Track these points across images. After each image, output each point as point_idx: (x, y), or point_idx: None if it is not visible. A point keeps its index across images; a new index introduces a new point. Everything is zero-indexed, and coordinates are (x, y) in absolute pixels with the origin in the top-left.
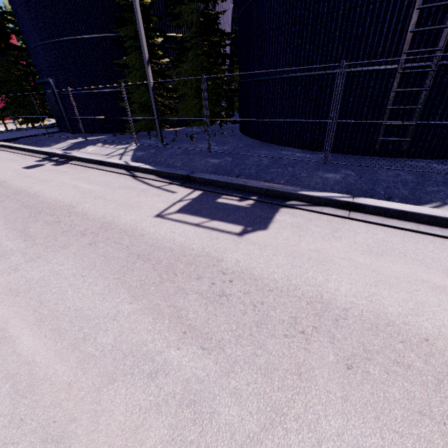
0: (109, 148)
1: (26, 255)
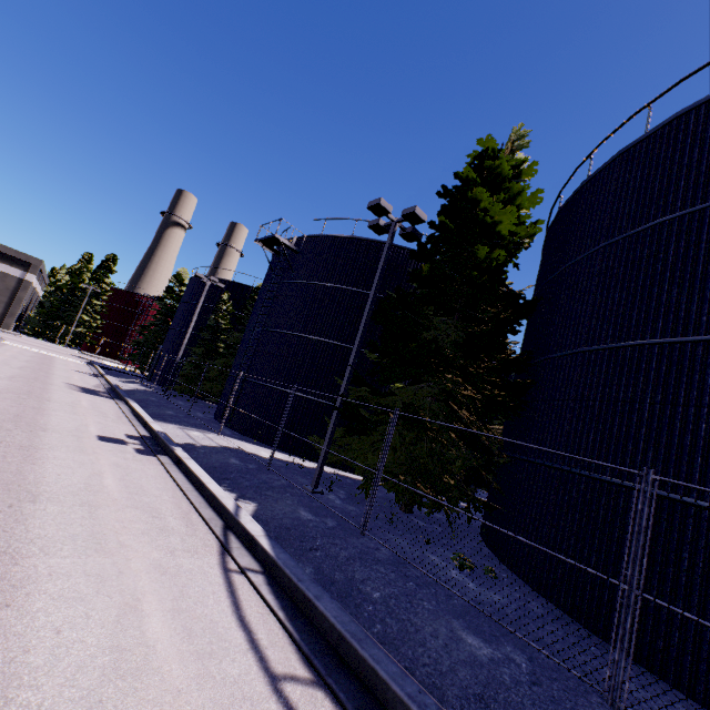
0: (138, 386)
1: (12, 367)
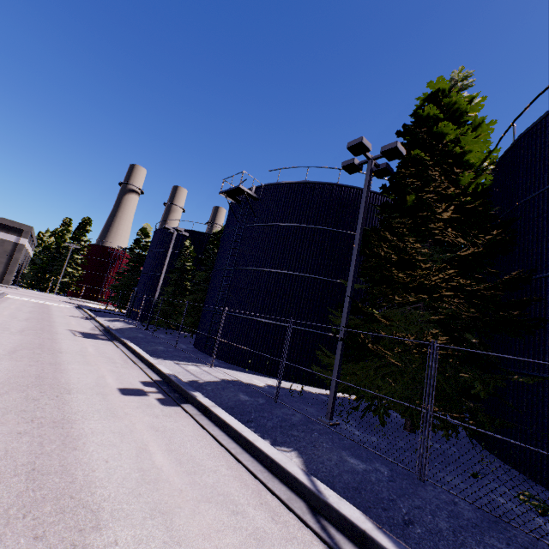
0: (123, 324)
1: (19, 320)
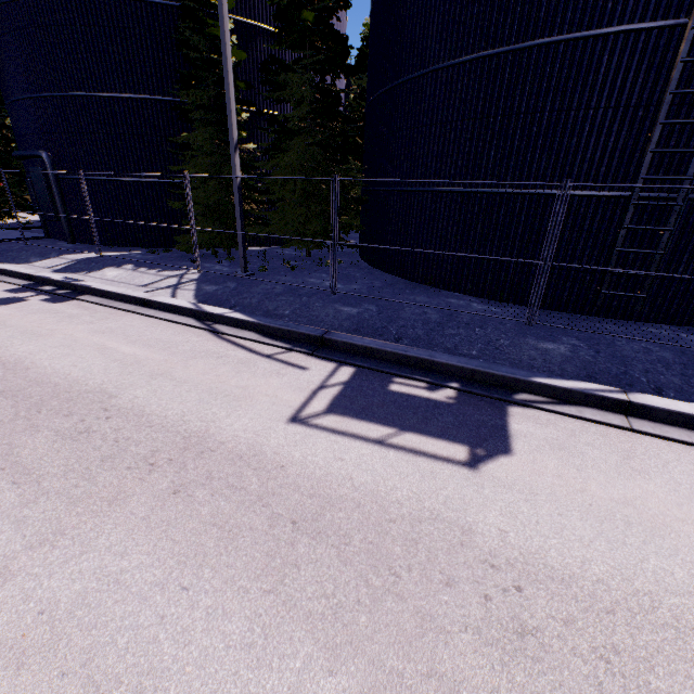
0: (148, 274)
1: (26, 527)
